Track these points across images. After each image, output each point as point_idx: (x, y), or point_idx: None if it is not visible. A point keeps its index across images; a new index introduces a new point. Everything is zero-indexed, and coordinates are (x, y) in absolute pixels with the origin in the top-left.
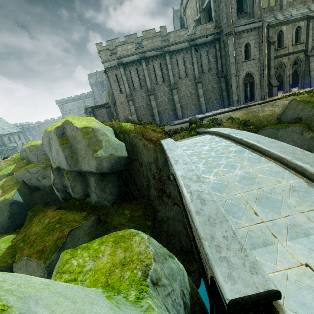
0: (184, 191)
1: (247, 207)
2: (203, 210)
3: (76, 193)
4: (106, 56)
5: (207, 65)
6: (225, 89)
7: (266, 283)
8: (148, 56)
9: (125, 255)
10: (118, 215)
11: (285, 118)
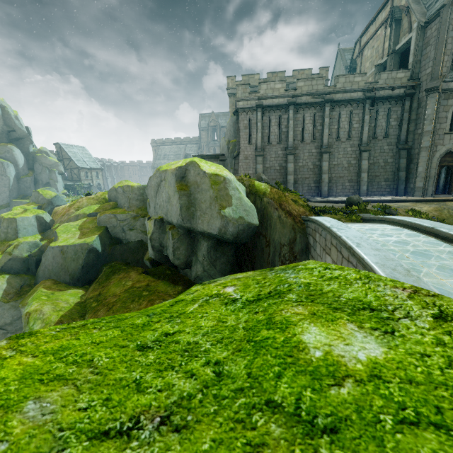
0: None
1: None
2: None
3: (177, 258)
4: (244, 93)
5: (384, 128)
6: (405, 167)
7: None
8: (300, 102)
9: None
10: None
11: None
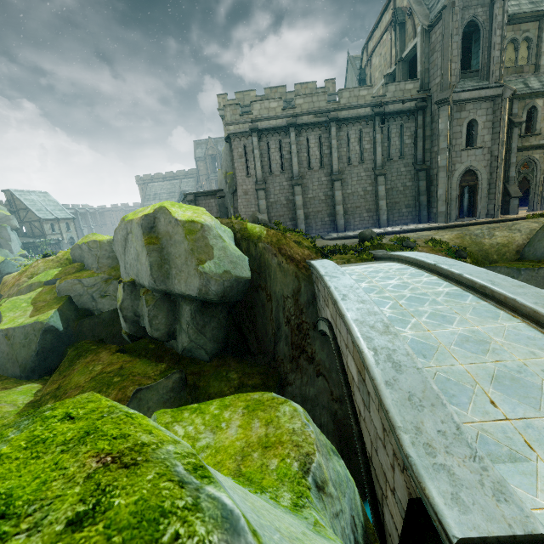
0: (362, 345)
1: (476, 390)
2: (398, 381)
3: (156, 329)
4: (234, 115)
5: (399, 147)
6: (425, 190)
7: (527, 521)
8: (301, 122)
9: (268, 432)
10: (218, 379)
11: (532, 254)
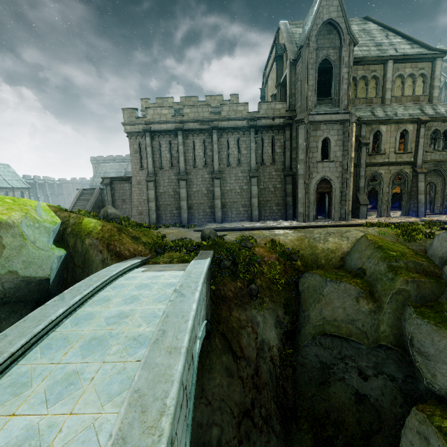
0: None
1: None
2: None
3: None
4: (131, 117)
5: (271, 155)
6: (291, 193)
7: None
8: (188, 128)
9: None
10: None
11: (349, 263)
